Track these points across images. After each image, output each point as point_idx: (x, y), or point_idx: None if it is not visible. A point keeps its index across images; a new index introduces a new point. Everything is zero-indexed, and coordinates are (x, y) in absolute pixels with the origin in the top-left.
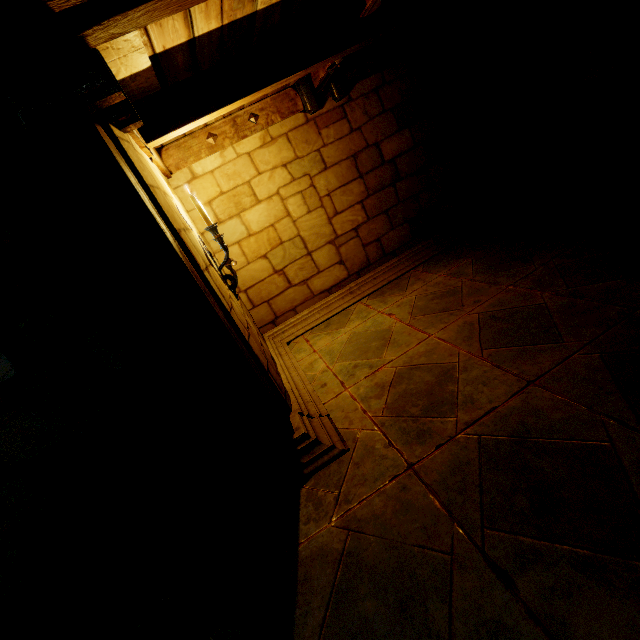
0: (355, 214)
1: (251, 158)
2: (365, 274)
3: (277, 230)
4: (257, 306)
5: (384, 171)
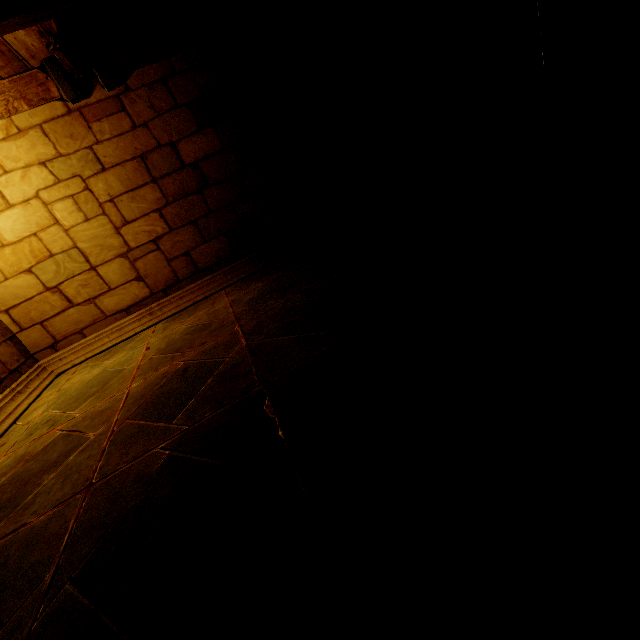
0: (152, 224)
1: None
2: (174, 292)
3: (43, 240)
4: (26, 329)
5: (186, 176)
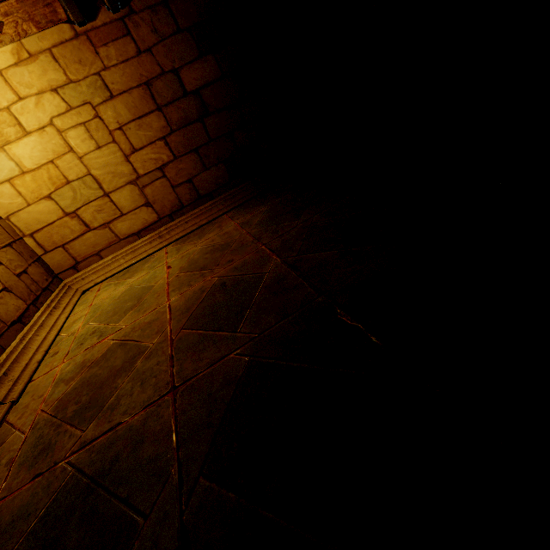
0: (158, 152)
1: (4, 78)
2: (179, 217)
3: (59, 167)
4: (50, 251)
5: (188, 104)
